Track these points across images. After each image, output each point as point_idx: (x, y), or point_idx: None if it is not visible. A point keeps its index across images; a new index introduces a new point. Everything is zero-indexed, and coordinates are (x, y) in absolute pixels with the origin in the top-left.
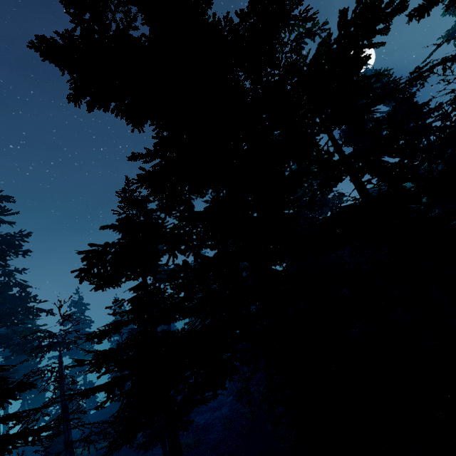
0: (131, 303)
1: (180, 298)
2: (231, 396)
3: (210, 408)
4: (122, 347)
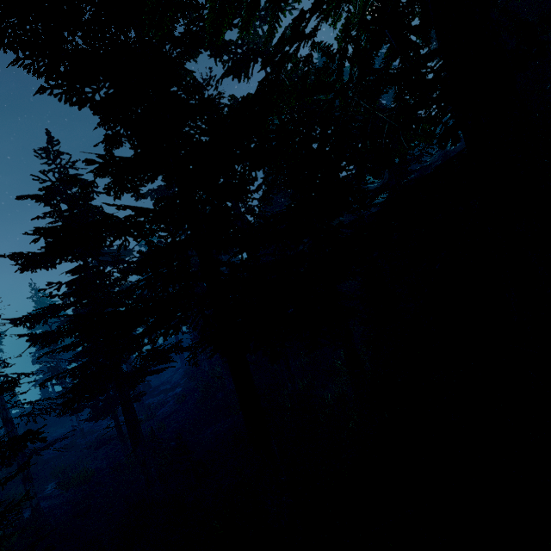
0: (71, 286)
1: (127, 285)
2: (185, 378)
3: (163, 391)
4: (64, 329)
